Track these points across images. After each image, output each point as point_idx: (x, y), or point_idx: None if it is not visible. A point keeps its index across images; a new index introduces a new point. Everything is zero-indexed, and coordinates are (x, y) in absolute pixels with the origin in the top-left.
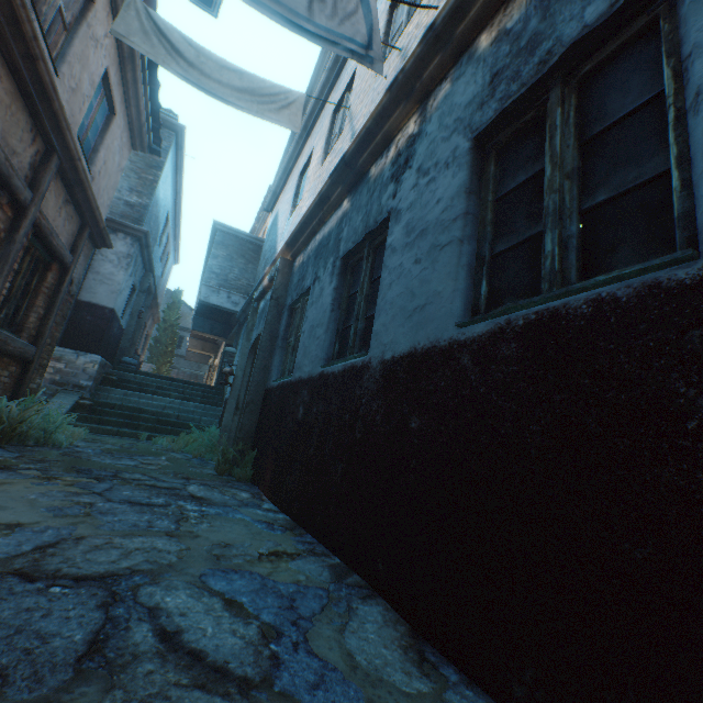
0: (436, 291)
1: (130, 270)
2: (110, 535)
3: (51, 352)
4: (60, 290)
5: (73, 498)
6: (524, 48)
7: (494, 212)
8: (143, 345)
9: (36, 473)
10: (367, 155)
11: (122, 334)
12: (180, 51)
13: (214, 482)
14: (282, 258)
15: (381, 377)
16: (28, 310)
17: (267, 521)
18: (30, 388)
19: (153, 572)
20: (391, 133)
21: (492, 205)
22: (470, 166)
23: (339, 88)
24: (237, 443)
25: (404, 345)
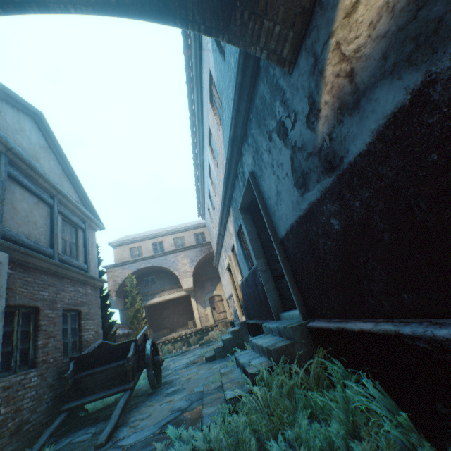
0: None
1: None
2: None
3: None
4: None
5: None
6: None
7: None
8: None
9: None
10: None
11: None
12: None
13: None
14: None
15: None
16: None
17: None
18: None
19: None
20: None
21: None
22: None
23: None
24: None
25: None
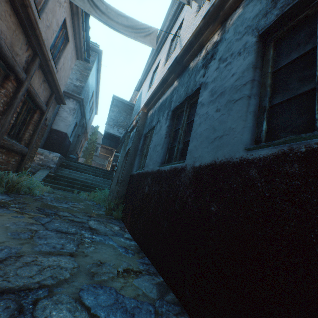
0: (230, 127)
1: (74, 116)
2: (37, 254)
3: (35, 151)
4: (40, 123)
5: (28, 226)
6: None
7: (272, 79)
8: (80, 150)
9: (17, 210)
10: (189, 56)
11: (70, 144)
12: (98, 6)
13: (103, 219)
14: (142, 111)
15: (192, 176)
16: (25, 131)
17: (125, 246)
18: (25, 167)
19: (53, 284)
20: (203, 43)
21: (271, 75)
22: (256, 52)
23: (175, 28)
24: (116, 200)
25: (208, 159)
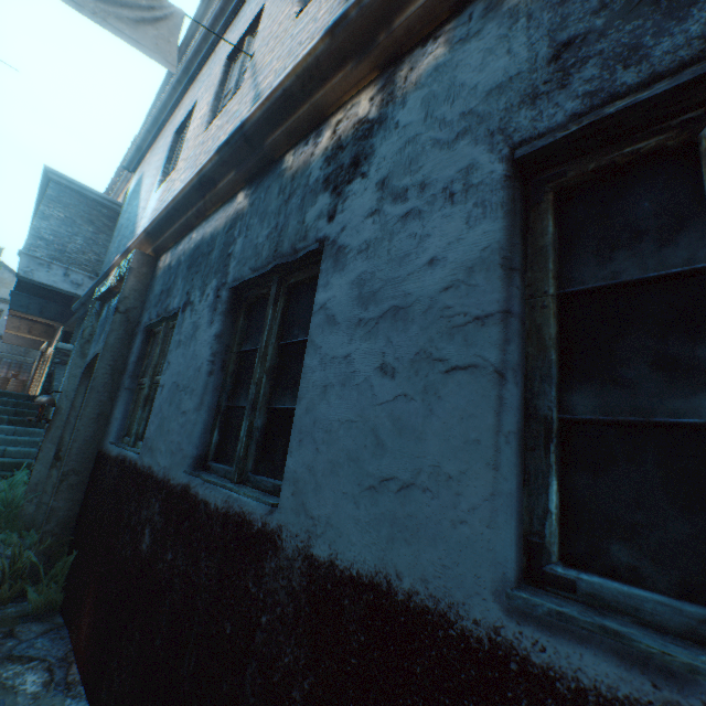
0: (441, 469)
1: None
2: None
3: None
4: None
5: None
6: (649, 1)
7: (557, 318)
8: None
9: None
10: (282, 132)
11: None
12: None
13: None
14: (139, 252)
15: (305, 593)
16: None
17: None
18: None
19: None
20: (326, 107)
21: (555, 305)
22: (509, 212)
23: (239, 27)
24: (42, 540)
25: (360, 553)
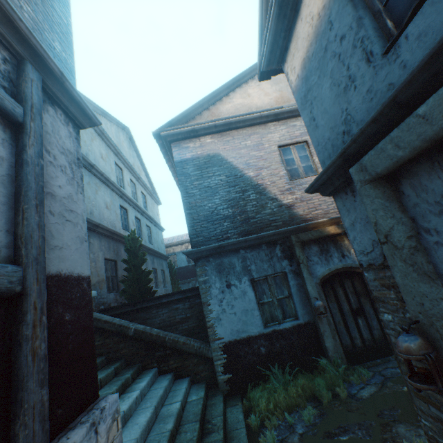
0: None
1: None
2: None
3: None
4: None
5: None
6: None
7: None
8: None
9: None
10: None
11: None
12: None
13: None
14: None
15: None
16: None
17: None
18: None
19: None
20: None
21: None
22: None
23: None
24: None
25: None
